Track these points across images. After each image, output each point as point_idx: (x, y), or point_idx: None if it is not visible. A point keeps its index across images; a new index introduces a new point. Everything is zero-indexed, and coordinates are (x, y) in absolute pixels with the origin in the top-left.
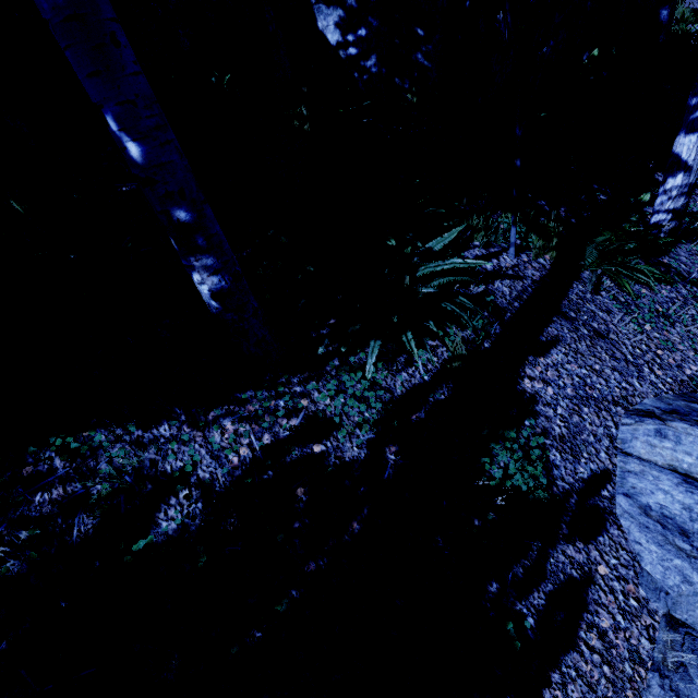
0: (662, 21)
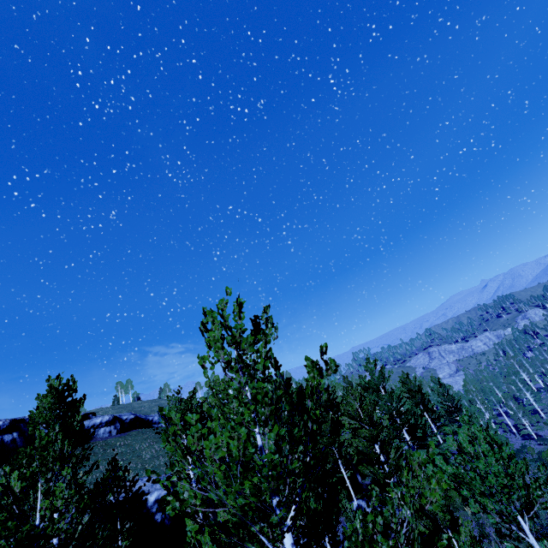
0: None
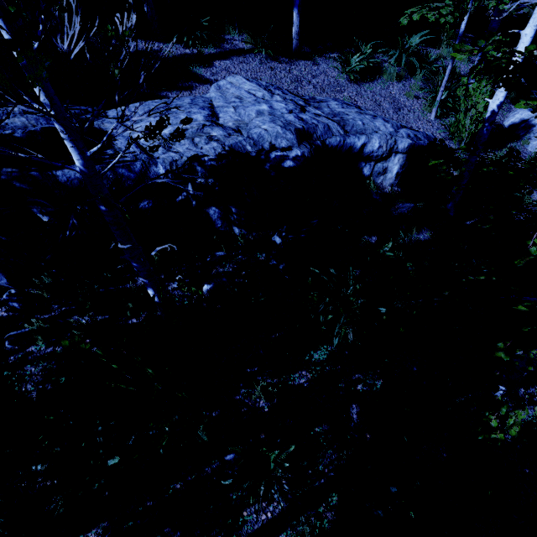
0: None
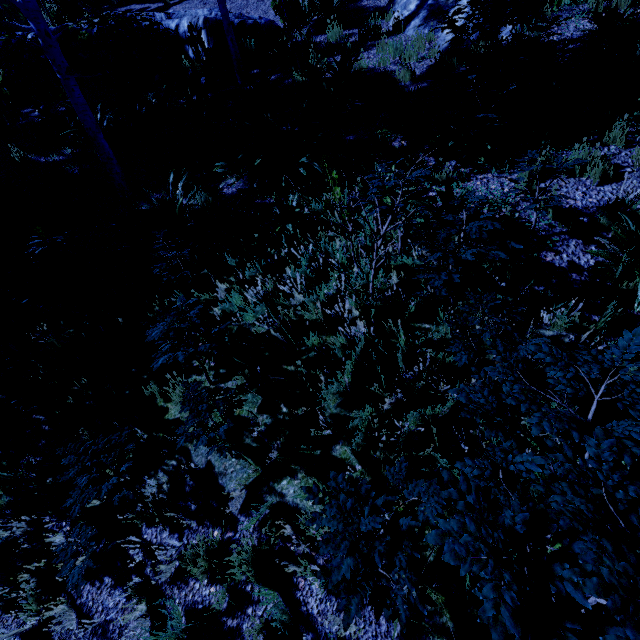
0: None
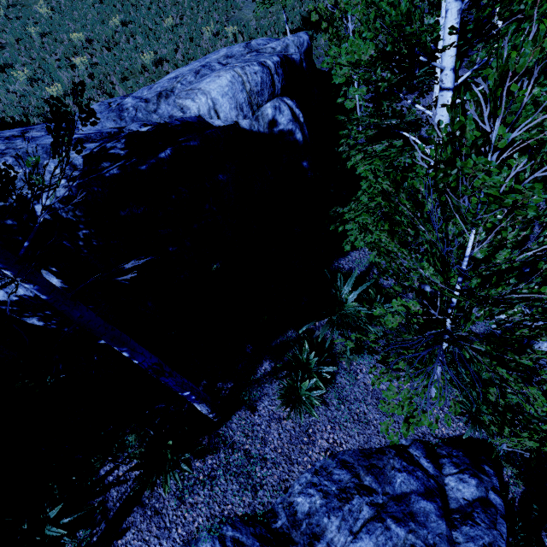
0: (305, 167)
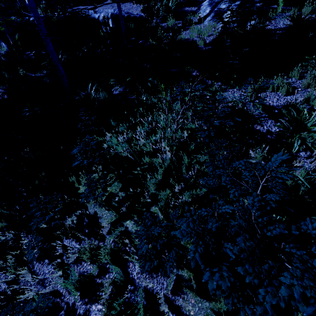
0: None
